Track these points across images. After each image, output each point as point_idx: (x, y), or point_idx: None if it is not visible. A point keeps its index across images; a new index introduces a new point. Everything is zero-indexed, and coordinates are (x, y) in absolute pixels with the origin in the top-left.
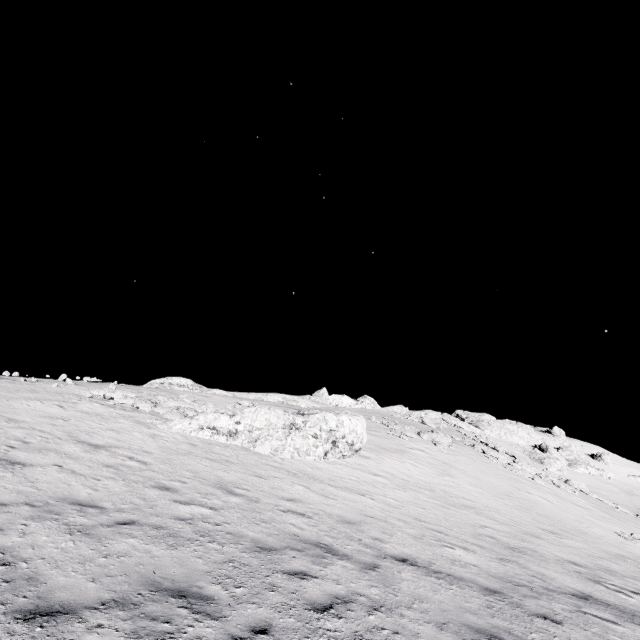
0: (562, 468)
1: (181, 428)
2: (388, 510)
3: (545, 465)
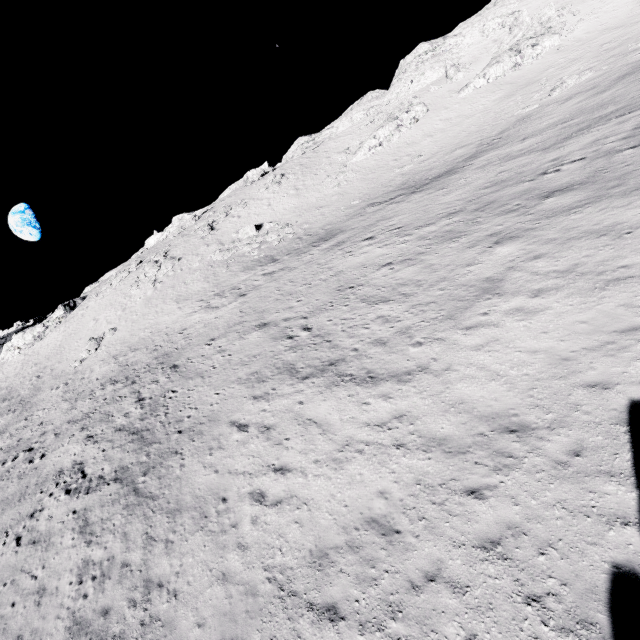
0: (391, 134)
1: None
2: None
3: (354, 155)
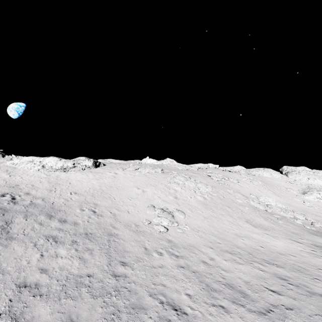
0: None
1: (7, 163)
2: (2, 177)
3: (304, 195)
